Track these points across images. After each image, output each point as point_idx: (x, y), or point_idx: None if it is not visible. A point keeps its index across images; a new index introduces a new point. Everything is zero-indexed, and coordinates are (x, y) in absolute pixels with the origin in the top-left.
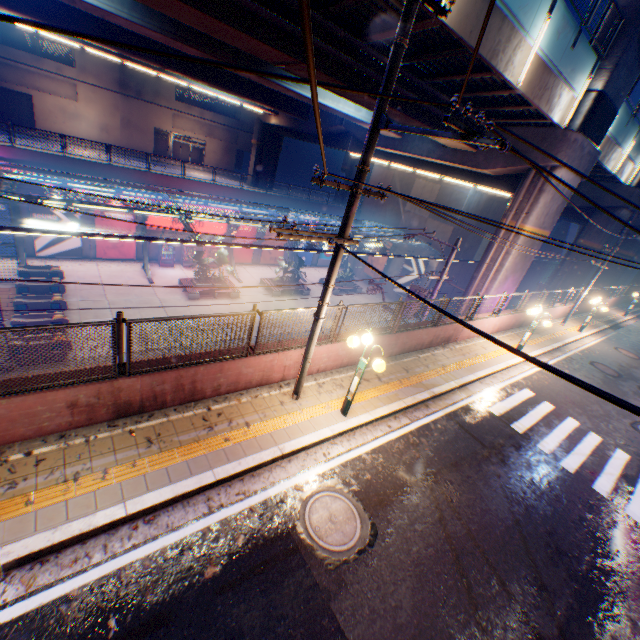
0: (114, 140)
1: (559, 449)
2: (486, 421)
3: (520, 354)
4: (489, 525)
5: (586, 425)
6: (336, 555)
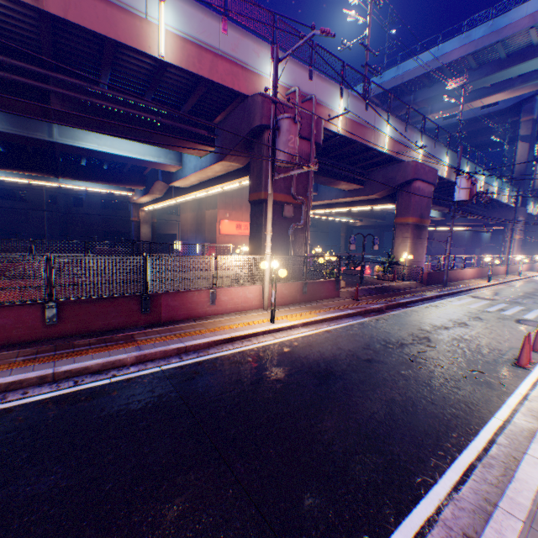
0: None
1: None
2: None
3: None
4: None
5: None
6: None
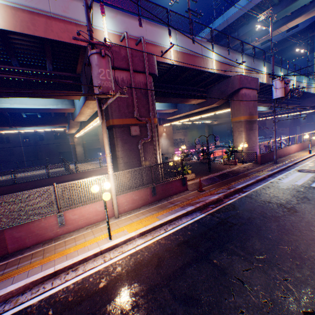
0: None
1: None
2: None
3: None
4: None
5: None
6: None
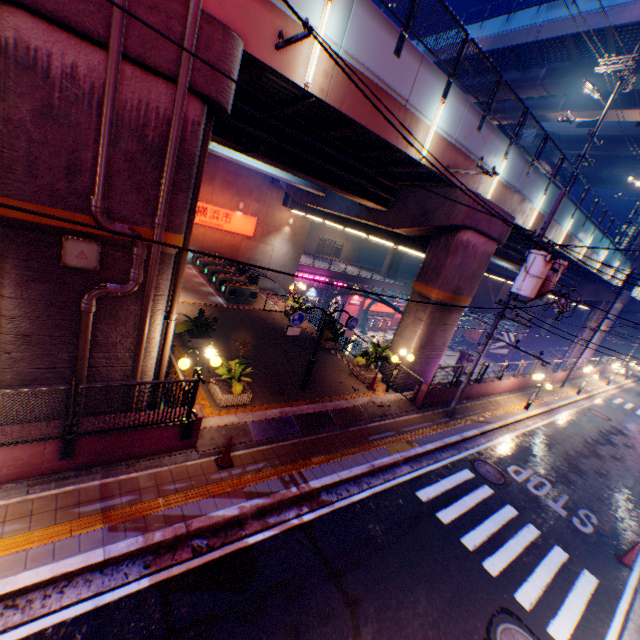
0: None
1: None
2: (613, 404)
3: None
4: (633, 423)
5: None
6: (605, 419)
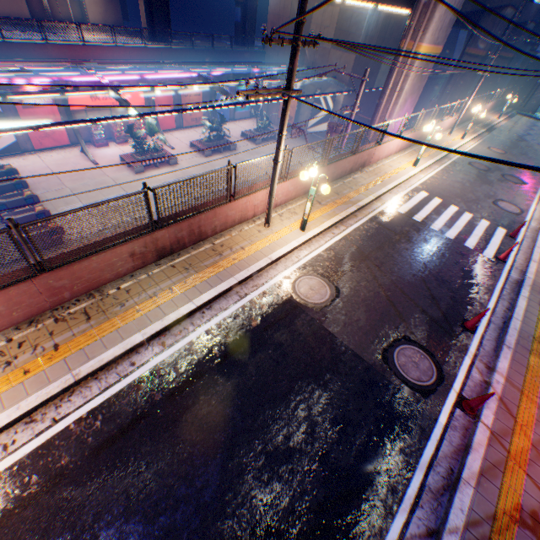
0: None
1: (444, 227)
2: (396, 218)
3: (436, 148)
4: (403, 276)
5: (463, 209)
6: (319, 305)
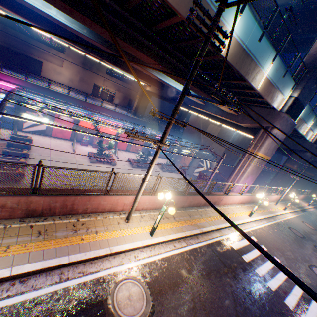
0: (74, 86)
1: (267, 274)
2: (228, 251)
3: (221, 214)
4: (221, 316)
5: (283, 262)
6: None
